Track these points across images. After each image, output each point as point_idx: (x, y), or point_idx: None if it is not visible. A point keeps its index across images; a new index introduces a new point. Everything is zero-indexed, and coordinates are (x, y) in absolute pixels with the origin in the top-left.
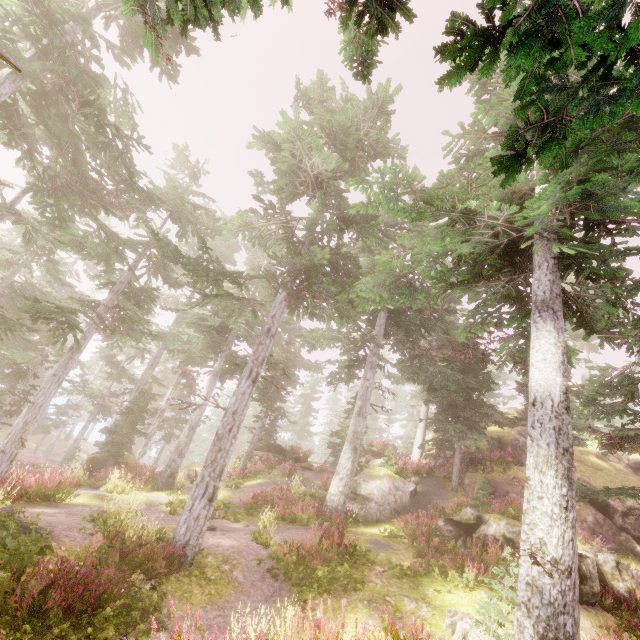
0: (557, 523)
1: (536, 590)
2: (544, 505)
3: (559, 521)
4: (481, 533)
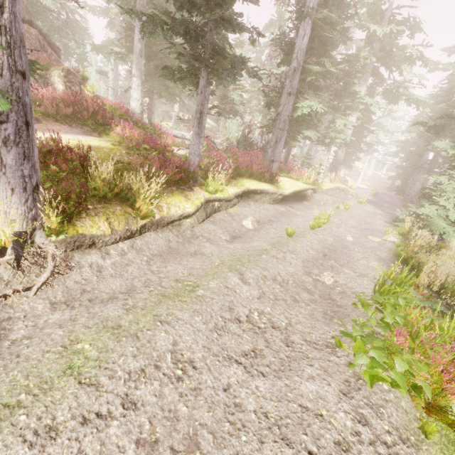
0: (178, 108)
1: (175, 116)
2: (177, 106)
3: (178, 108)
4: (169, 114)
